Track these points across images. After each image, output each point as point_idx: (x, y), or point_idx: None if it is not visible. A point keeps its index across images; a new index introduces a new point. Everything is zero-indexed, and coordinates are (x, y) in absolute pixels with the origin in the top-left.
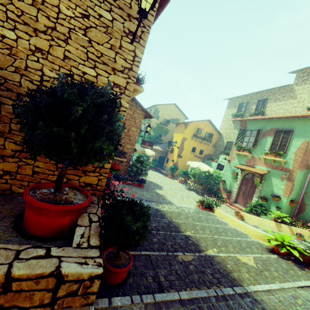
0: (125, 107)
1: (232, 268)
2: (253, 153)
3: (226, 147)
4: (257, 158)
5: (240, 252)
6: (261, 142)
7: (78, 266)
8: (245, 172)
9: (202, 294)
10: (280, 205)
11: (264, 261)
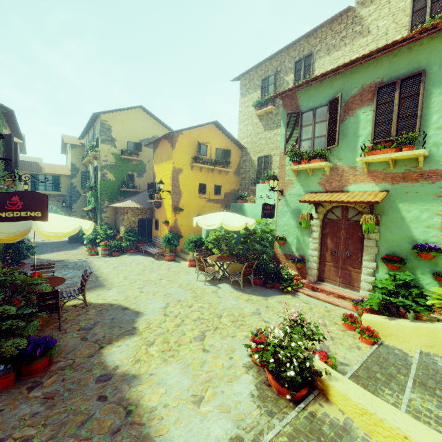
0: None
1: None
2: (333, 159)
3: (260, 170)
4: (347, 168)
5: None
6: (346, 128)
7: None
8: (326, 208)
9: None
10: None
11: None
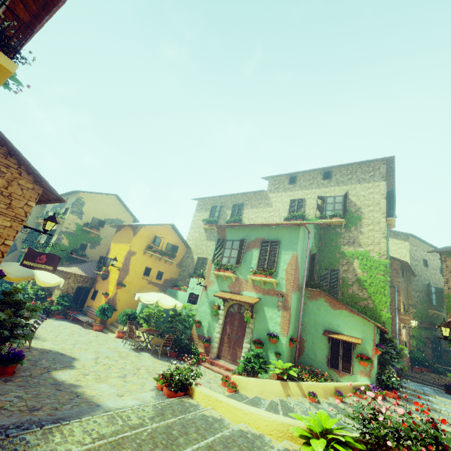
0: None
1: None
2: (238, 273)
3: (197, 267)
4: (244, 280)
5: None
6: (246, 257)
7: None
8: (229, 303)
9: None
10: (279, 349)
11: None
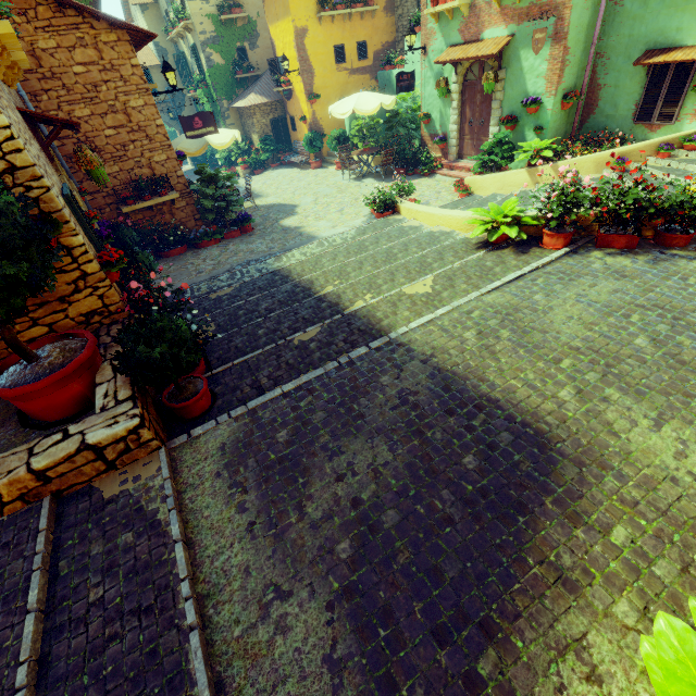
0: (2, 129)
1: (384, 315)
2: None
3: None
4: (484, 4)
5: (416, 278)
6: None
7: (107, 430)
8: (463, 67)
9: (316, 374)
10: (541, 120)
11: (453, 274)
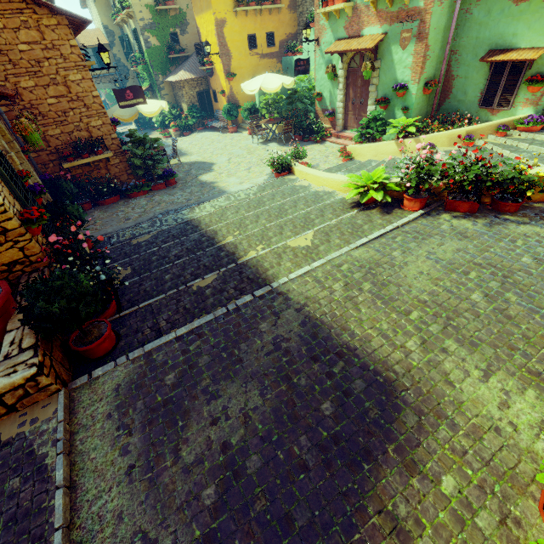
0: None
1: (270, 265)
2: None
3: None
4: (363, 7)
5: (300, 232)
6: None
7: (5, 379)
8: (348, 57)
9: (207, 319)
10: (407, 102)
11: (330, 229)
